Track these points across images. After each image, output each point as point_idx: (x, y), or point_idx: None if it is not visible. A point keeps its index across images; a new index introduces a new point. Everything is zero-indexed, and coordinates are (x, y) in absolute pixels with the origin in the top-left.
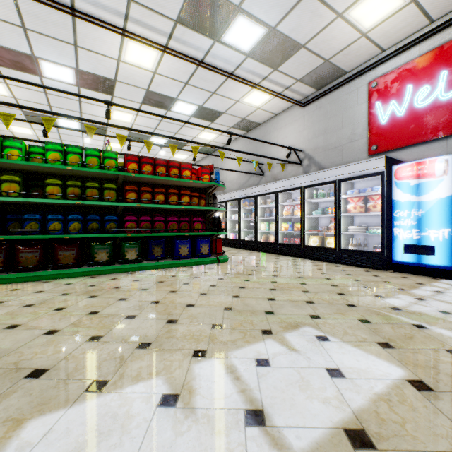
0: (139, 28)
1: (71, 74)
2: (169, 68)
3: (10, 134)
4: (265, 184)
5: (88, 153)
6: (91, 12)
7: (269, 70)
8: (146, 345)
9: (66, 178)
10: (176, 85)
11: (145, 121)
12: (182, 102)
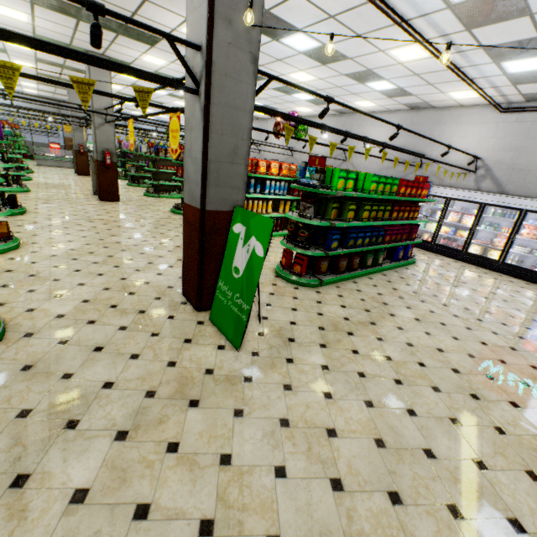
0: (442, 42)
1: (312, 46)
2: (420, 64)
3: (130, 59)
4: (437, 187)
5: (387, 182)
6: (418, 26)
7: (507, 84)
8: (521, 337)
9: (373, 204)
10: (403, 73)
11: (319, 84)
12: (387, 82)
